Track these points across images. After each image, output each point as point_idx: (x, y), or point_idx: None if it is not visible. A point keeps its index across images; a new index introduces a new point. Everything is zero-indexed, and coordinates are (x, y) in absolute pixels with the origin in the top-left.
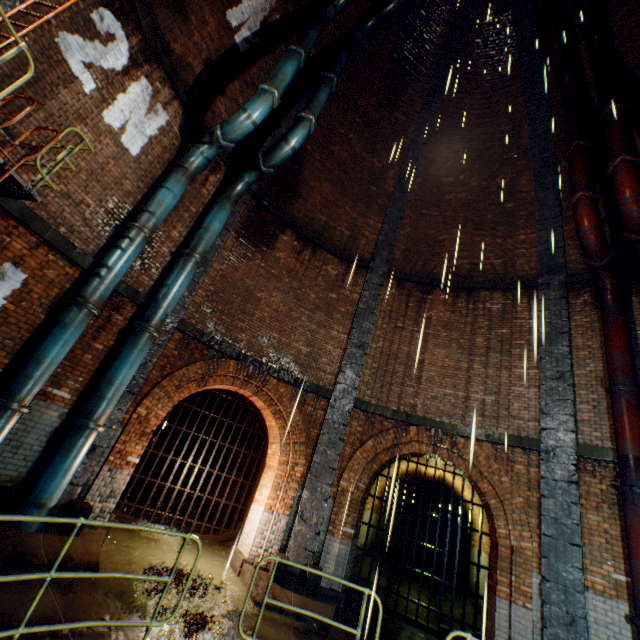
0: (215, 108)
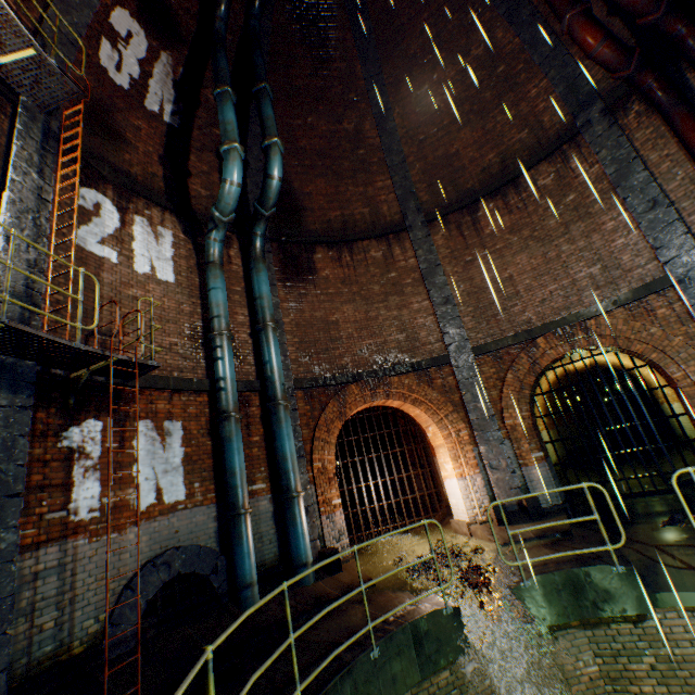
0: (193, 193)
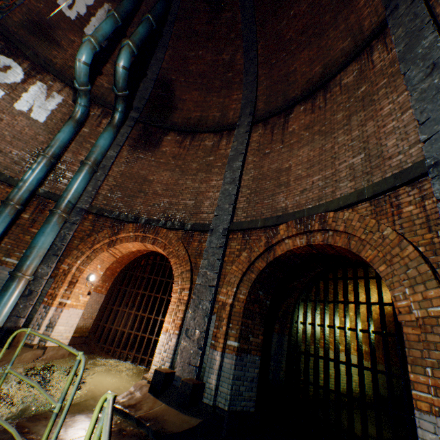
0: (98, 84)
